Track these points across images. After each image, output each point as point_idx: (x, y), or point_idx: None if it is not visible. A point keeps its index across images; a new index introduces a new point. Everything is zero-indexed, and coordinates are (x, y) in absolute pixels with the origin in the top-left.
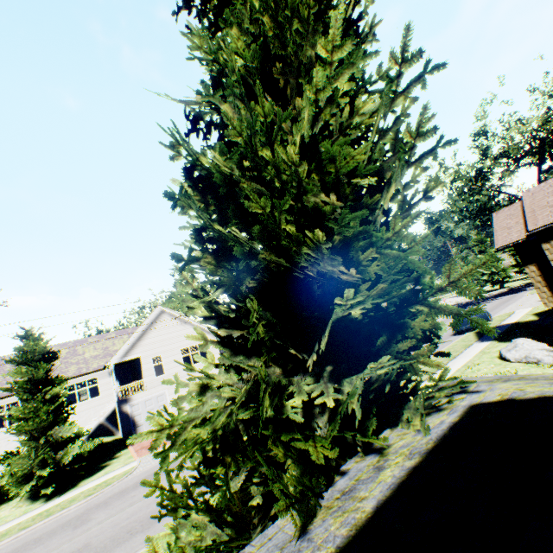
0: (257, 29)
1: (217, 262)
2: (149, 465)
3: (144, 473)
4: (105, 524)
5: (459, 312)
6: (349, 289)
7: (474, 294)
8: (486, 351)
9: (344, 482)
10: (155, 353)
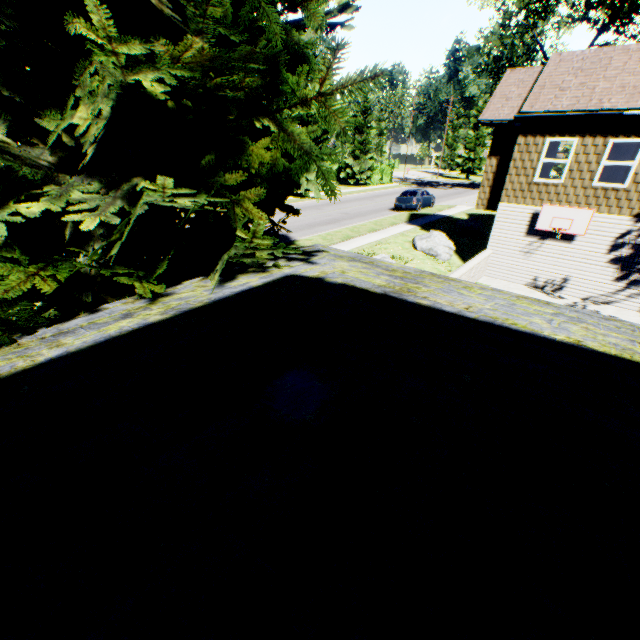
0: None
1: None
2: None
3: None
4: None
5: (311, 150)
6: (94, 1)
7: (340, 128)
8: (405, 234)
9: (78, 322)
10: None
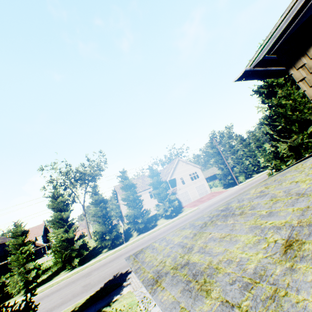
0: None
1: (284, 120)
2: (204, 206)
3: (207, 206)
4: None
5: None
6: None
7: None
8: None
9: None
10: (180, 176)
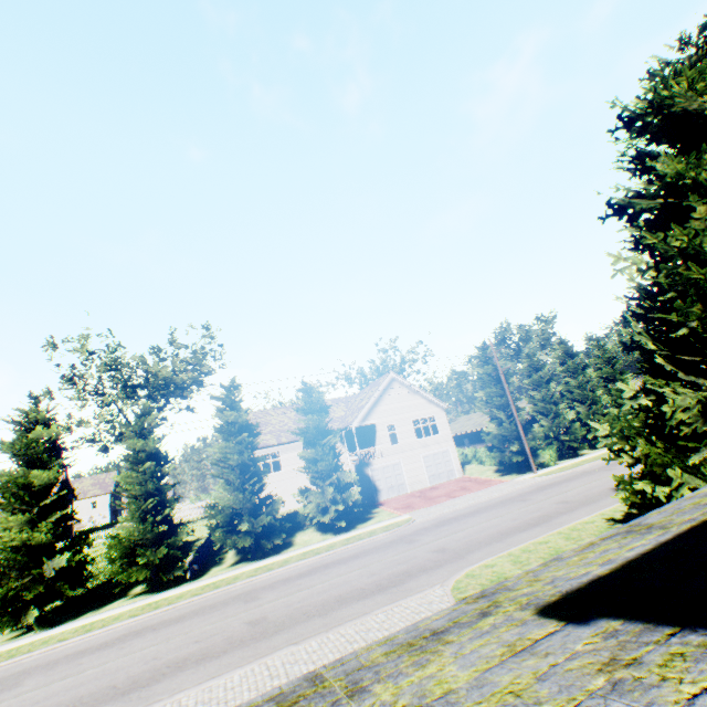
0: None
1: (702, 309)
2: (427, 516)
3: (432, 520)
4: (443, 540)
5: None
6: None
7: None
8: None
9: None
10: (389, 421)
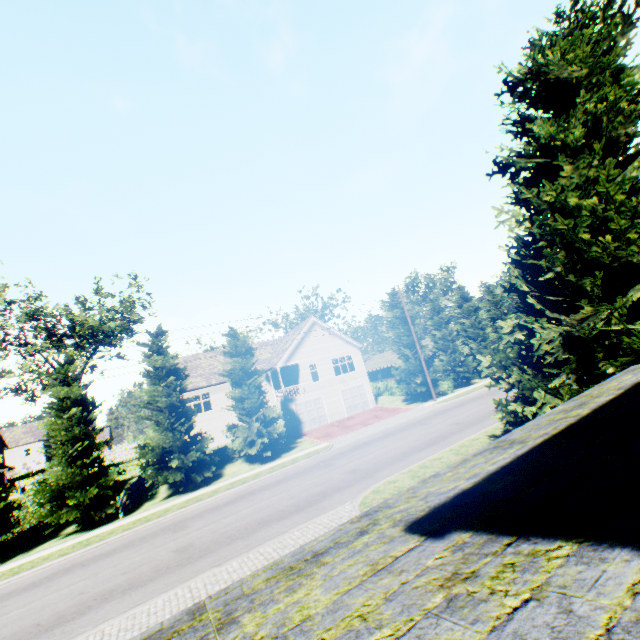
0: (583, 117)
1: (565, 255)
2: (344, 443)
3: (348, 446)
4: (356, 463)
5: None
6: None
7: None
8: None
9: None
10: (311, 361)
